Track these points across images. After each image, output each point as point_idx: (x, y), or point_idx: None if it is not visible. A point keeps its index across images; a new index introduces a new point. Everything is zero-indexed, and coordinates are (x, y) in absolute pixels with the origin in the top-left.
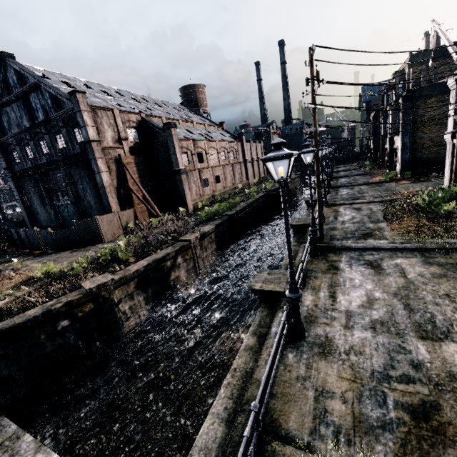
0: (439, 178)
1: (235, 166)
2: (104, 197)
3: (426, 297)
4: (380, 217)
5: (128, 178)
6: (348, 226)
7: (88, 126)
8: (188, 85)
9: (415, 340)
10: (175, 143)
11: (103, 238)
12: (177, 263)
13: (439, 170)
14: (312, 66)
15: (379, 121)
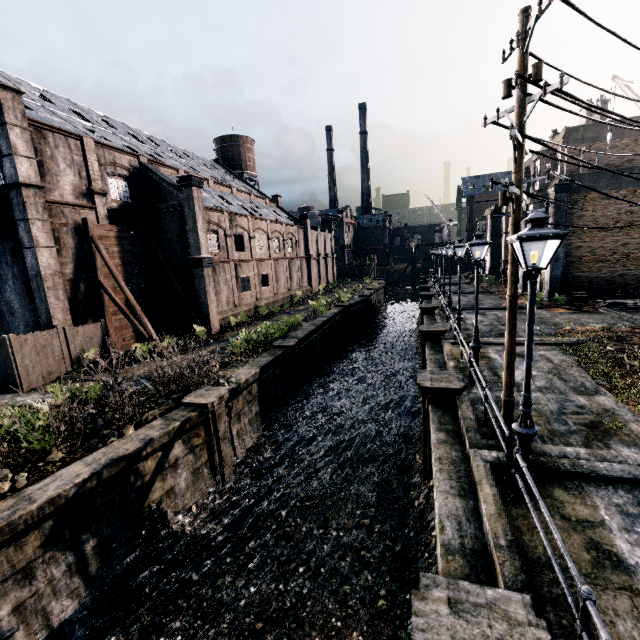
0: (612, 309)
1: (293, 262)
2: (39, 296)
3: None
4: (583, 380)
5: (98, 263)
6: (536, 398)
7: (18, 154)
8: (228, 135)
9: None
10: (197, 212)
11: (20, 382)
12: (172, 458)
13: (606, 296)
14: (526, 51)
15: (499, 220)
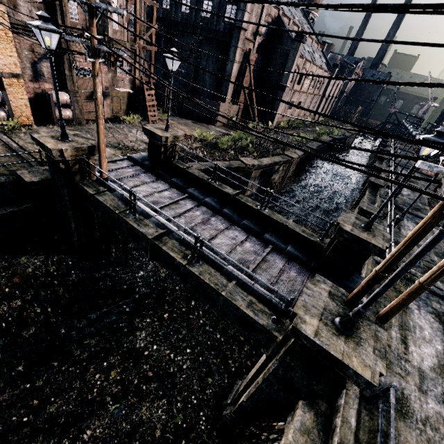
0: None
1: (315, 97)
2: (225, 85)
3: (442, 247)
4: (427, 203)
5: (245, 75)
6: (405, 199)
7: (247, 11)
8: None
9: (434, 255)
10: (296, 58)
11: (216, 122)
12: (279, 169)
13: None
14: None
15: None
